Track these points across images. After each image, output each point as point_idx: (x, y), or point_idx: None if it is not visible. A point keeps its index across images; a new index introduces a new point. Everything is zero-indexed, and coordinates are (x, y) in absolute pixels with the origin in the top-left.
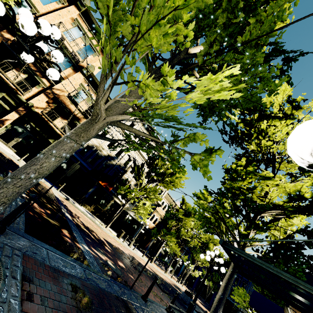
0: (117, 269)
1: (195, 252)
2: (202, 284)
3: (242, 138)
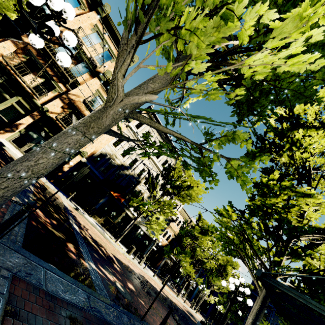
0: (126, 292)
1: (211, 275)
2: (225, 318)
3: (271, 149)
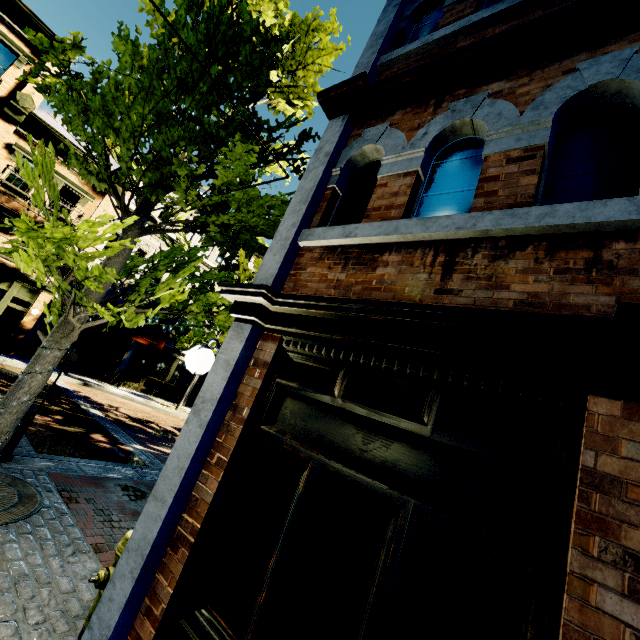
0: None
1: None
2: None
3: None
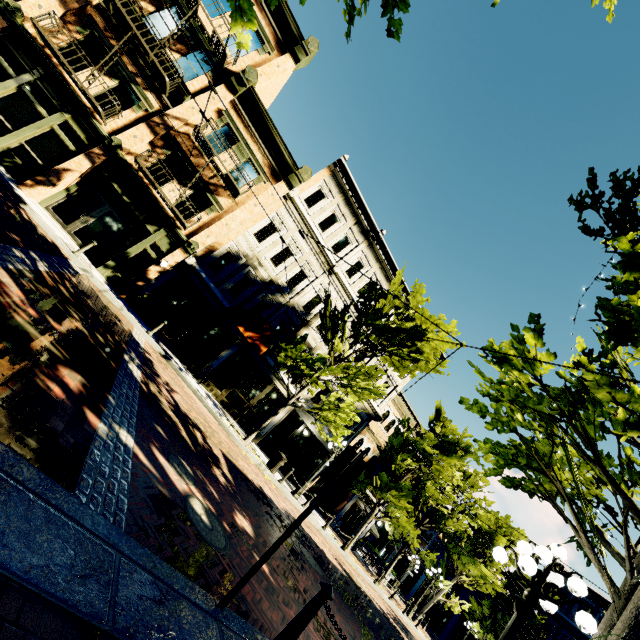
0: (215, 529)
1: (457, 550)
2: None
3: None
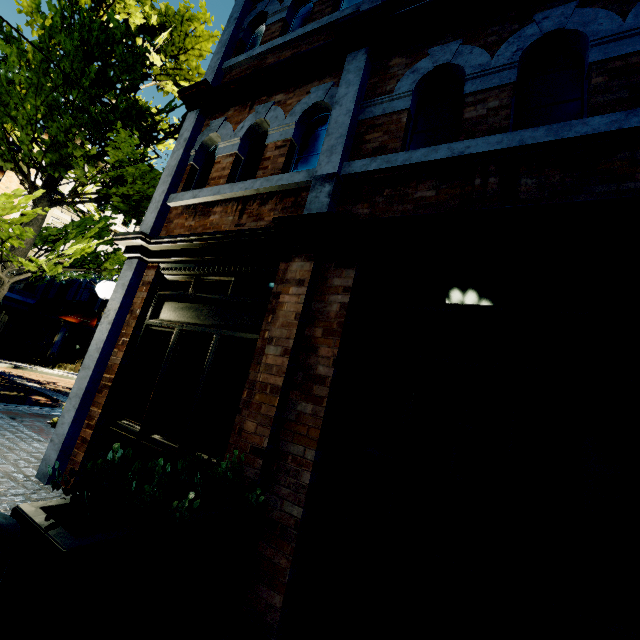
0: None
1: None
2: None
3: None
